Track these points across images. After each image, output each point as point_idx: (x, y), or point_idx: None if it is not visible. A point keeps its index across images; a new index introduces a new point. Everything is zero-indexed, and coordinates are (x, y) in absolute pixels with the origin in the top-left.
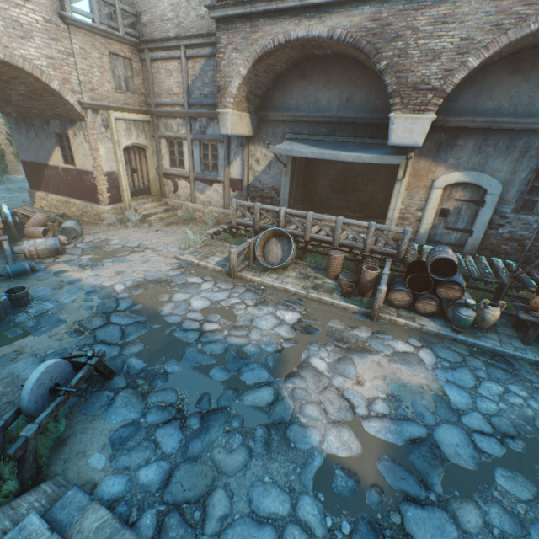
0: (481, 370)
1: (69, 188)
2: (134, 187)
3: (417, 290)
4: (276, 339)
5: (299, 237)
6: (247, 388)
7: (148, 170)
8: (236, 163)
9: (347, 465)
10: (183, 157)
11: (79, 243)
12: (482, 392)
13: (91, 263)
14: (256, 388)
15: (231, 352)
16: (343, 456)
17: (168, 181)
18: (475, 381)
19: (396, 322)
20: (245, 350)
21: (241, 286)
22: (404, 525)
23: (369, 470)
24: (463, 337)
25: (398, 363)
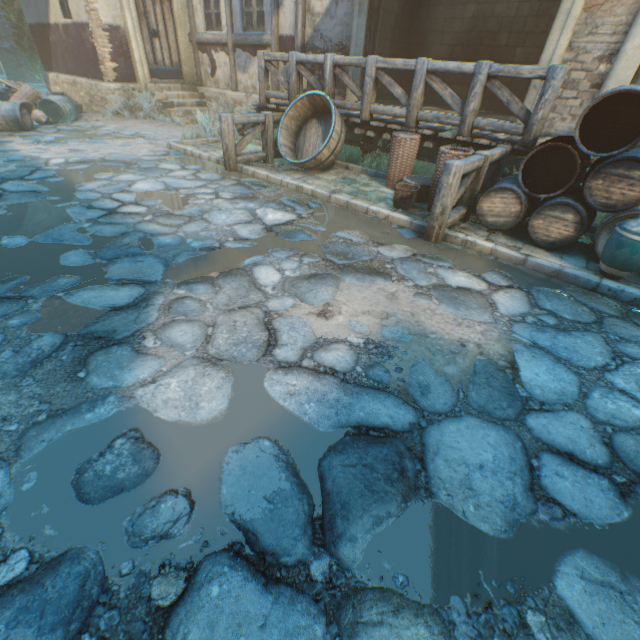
0: (636, 344)
1: (74, 60)
2: (155, 62)
3: (542, 193)
4: (222, 237)
5: (354, 118)
6: (97, 282)
7: (177, 37)
8: (287, 4)
9: (155, 436)
10: (220, 9)
11: (62, 126)
12: (620, 381)
13: (53, 140)
14: (114, 285)
15: (127, 238)
16: (162, 419)
17: (204, 56)
18: (608, 360)
19: (474, 247)
20: (153, 240)
21: (232, 180)
22: (171, 619)
23: (197, 460)
24: (618, 284)
25: (436, 302)
